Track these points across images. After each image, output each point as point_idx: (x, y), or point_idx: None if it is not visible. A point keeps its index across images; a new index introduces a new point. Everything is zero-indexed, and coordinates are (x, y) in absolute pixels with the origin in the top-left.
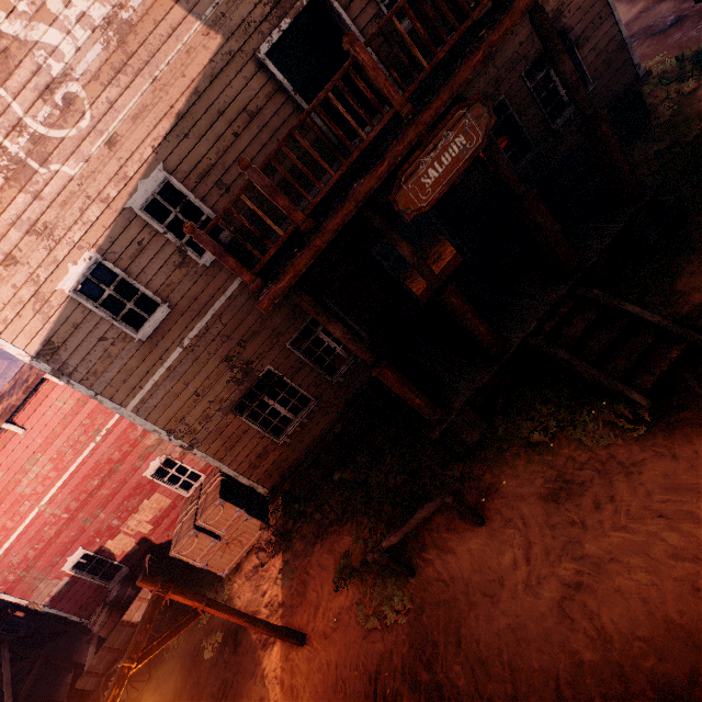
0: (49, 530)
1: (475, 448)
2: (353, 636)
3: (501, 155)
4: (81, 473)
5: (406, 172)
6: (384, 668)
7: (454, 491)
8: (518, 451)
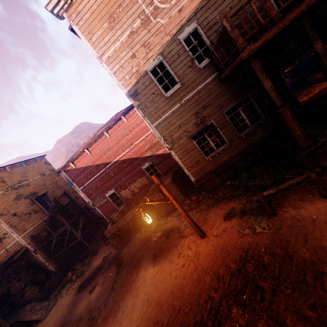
0: (106, 178)
1: (325, 169)
2: (233, 236)
3: None
4: (122, 159)
5: None
6: (252, 247)
7: (316, 172)
8: None
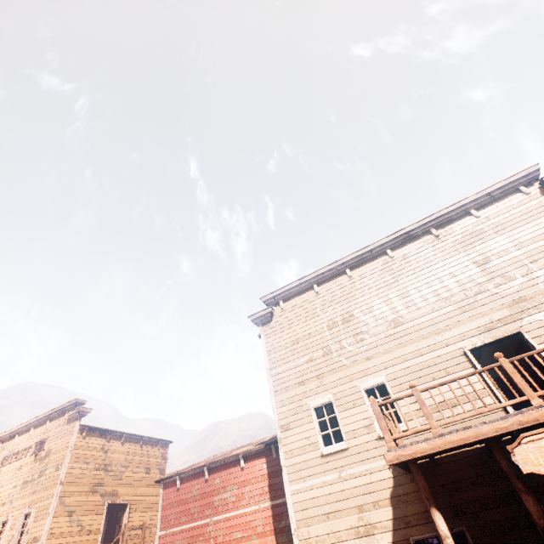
0: (200, 541)
1: None
2: None
3: None
4: (239, 519)
5: (527, 437)
6: None
7: None
8: None
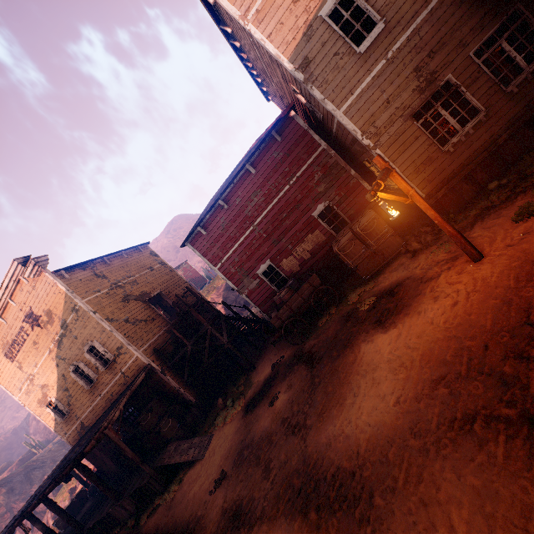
0: (255, 243)
1: None
2: None
3: None
4: (277, 207)
5: None
6: None
7: None
8: None
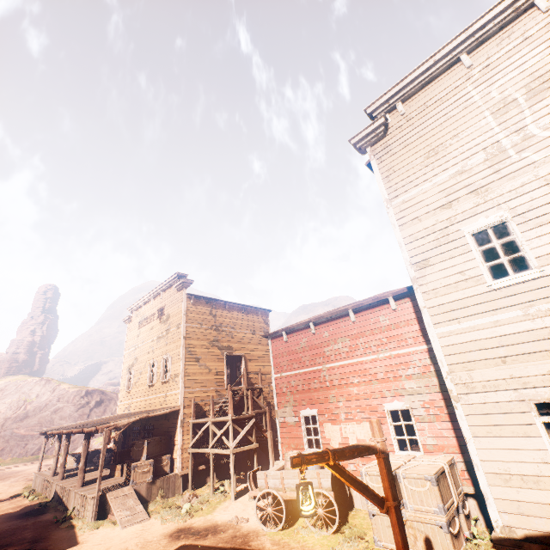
0: (315, 383)
1: None
2: None
3: None
4: (355, 367)
5: None
6: None
7: None
8: None
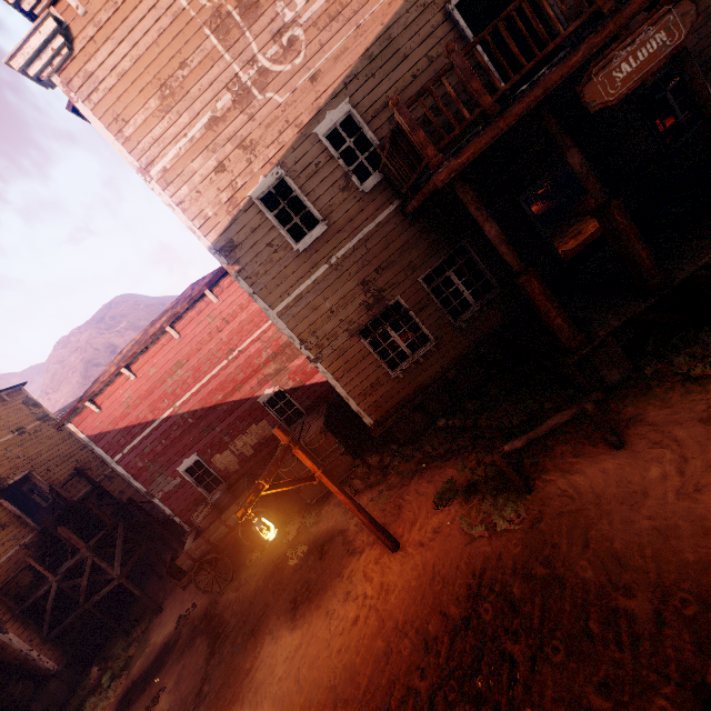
0: (176, 430)
1: (613, 388)
2: (454, 543)
3: (696, 69)
4: (211, 385)
5: (598, 65)
6: (490, 566)
7: (595, 401)
8: (671, 386)
